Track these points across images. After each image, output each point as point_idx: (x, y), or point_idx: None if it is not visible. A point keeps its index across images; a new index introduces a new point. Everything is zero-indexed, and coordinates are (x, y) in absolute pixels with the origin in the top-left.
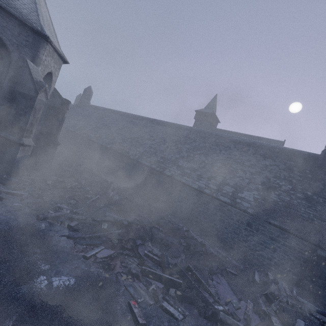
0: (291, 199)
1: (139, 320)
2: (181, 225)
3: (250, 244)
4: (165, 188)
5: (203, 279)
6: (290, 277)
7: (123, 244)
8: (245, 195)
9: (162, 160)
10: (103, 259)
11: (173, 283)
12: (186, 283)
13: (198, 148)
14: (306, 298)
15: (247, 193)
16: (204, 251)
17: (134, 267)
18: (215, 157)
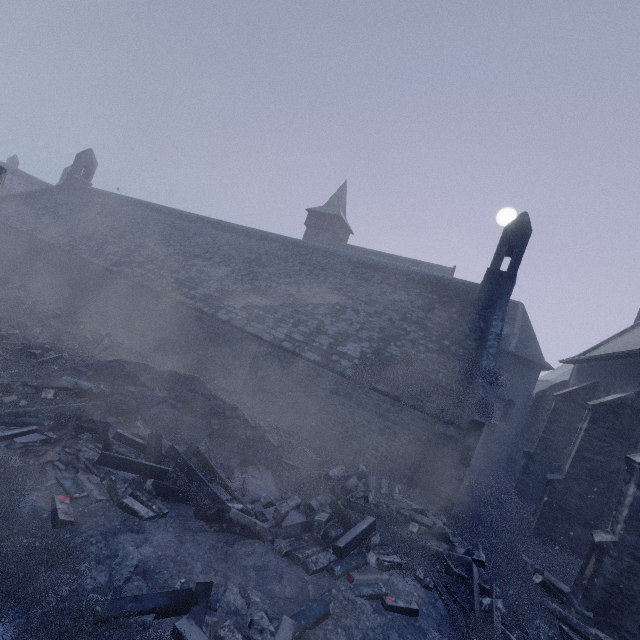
0: (418, 352)
1: (60, 516)
2: (232, 403)
3: (349, 428)
4: (218, 345)
5: (224, 470)
6: (401, 473)
7: (79, 423)
8: (349, 349)
9: (217, 295)
10: (29, 444)
11: (155, 472)
12: (185, 474)
13: (288, 274)
14: (415, 499)
15: (353, 346)
16: (250, 436)
17: (90, 455)
18: (315, 289)
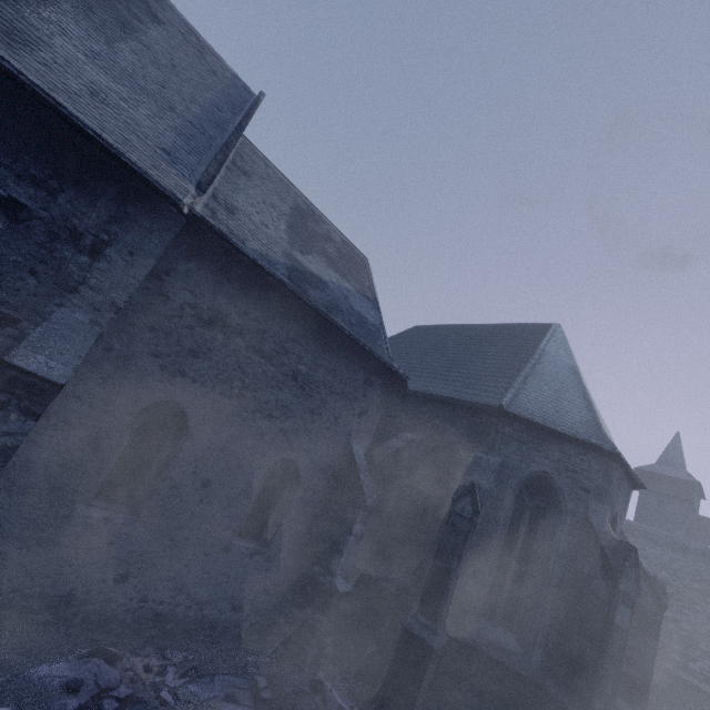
0: None
1: None
2: None
3: None
4: None
5: None
6: None
7: None
8: None
9: None
10: None
11: None
12: None
13: None
14: None
15: None
16: None
17: None
18: None
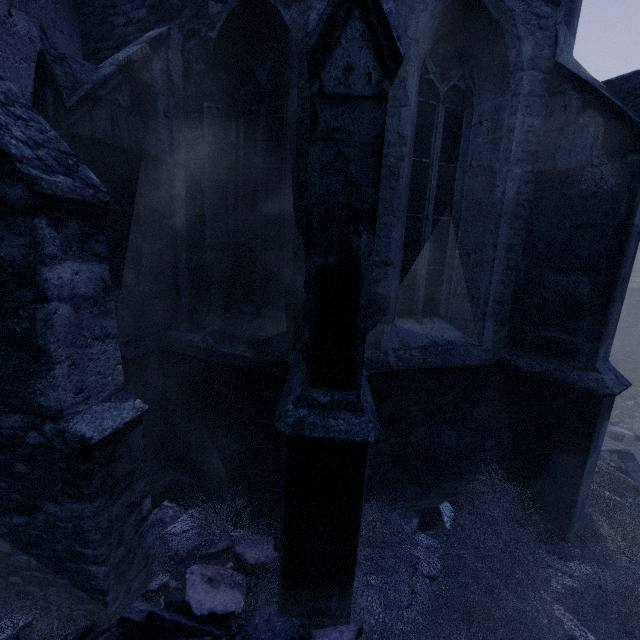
0: None
1: None
2: None
3: None
4: None
5: None
6: None
7: None
8: None
9: None
10: None
11: None
12: None
13: None
14: None
15: None
16: None
17: None
18: None
